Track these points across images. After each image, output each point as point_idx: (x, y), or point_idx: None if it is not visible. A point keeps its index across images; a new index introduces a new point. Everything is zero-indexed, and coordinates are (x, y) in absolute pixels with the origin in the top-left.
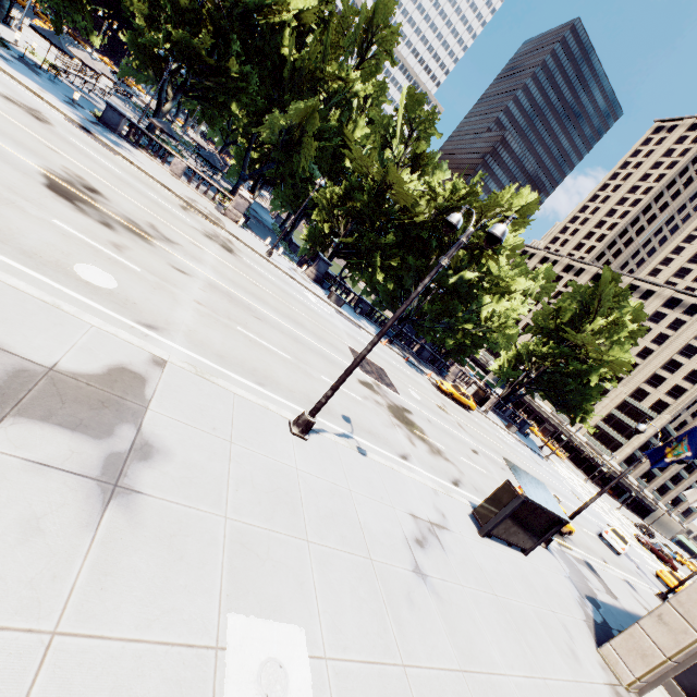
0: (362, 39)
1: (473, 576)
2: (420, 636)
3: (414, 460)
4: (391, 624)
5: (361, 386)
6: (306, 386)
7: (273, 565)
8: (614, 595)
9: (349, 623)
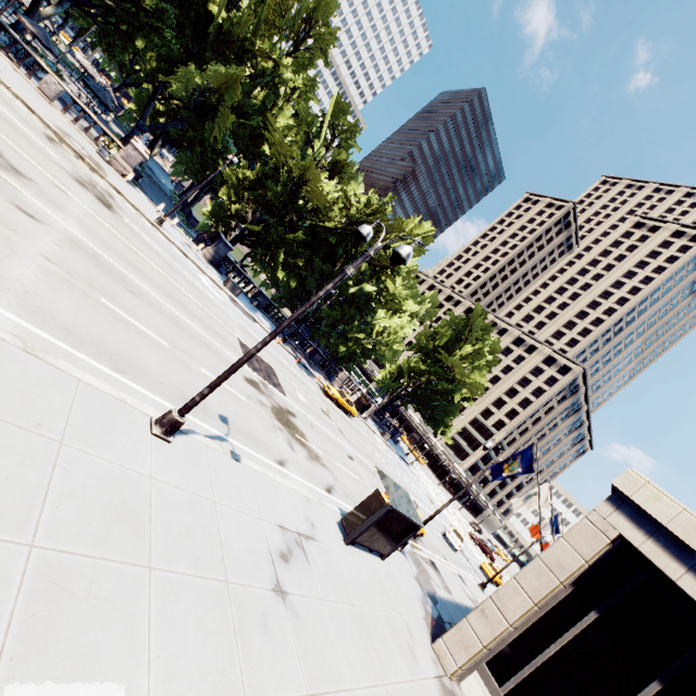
0: (299, 28)
1: (333, 588)
2: (271, 665)
3: (291, 466)
4: (239, 657)
5: (246, 383)
6: (181, 378)
7: (95, 605)
8: (449, 589)
9: (187, 665)
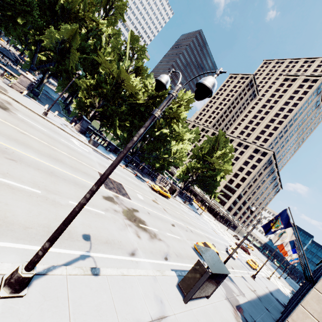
0: (105, 3)
1: None
2: None
3: (140, 252)
4: None
5: (104, 200)
6: (49, 216)
7: None
8: (242, 292)
9: None
